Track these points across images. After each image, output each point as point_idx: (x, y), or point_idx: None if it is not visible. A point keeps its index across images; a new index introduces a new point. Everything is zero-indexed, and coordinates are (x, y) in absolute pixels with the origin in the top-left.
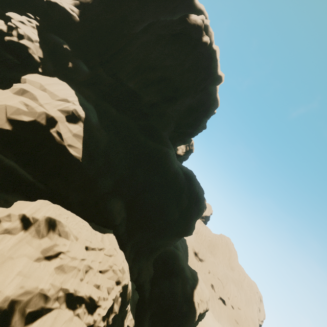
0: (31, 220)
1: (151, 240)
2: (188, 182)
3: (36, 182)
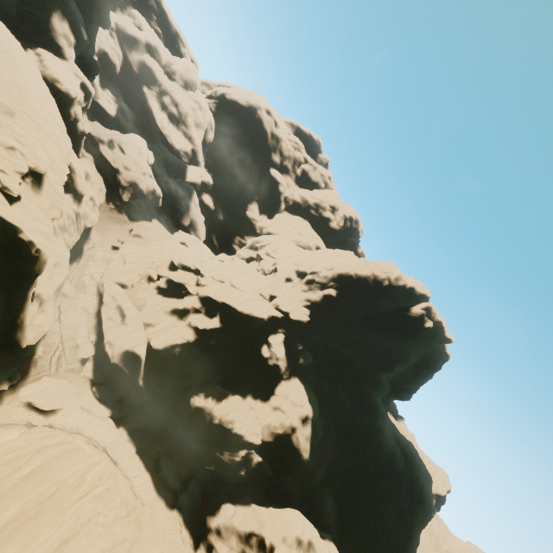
0: (302, 538)
1: (362, 549)
2: (408, 465)
3: (275, 478)
